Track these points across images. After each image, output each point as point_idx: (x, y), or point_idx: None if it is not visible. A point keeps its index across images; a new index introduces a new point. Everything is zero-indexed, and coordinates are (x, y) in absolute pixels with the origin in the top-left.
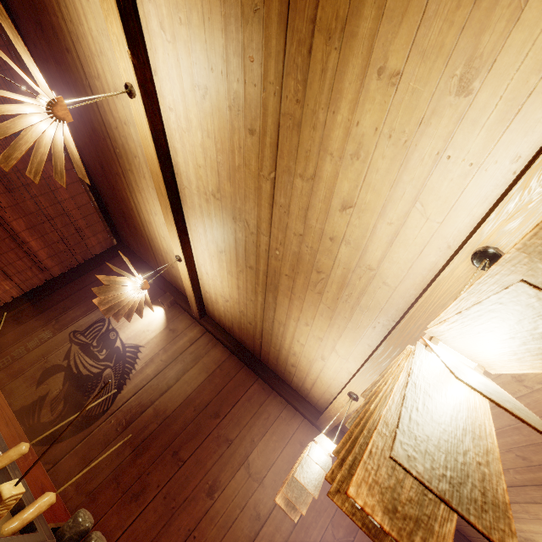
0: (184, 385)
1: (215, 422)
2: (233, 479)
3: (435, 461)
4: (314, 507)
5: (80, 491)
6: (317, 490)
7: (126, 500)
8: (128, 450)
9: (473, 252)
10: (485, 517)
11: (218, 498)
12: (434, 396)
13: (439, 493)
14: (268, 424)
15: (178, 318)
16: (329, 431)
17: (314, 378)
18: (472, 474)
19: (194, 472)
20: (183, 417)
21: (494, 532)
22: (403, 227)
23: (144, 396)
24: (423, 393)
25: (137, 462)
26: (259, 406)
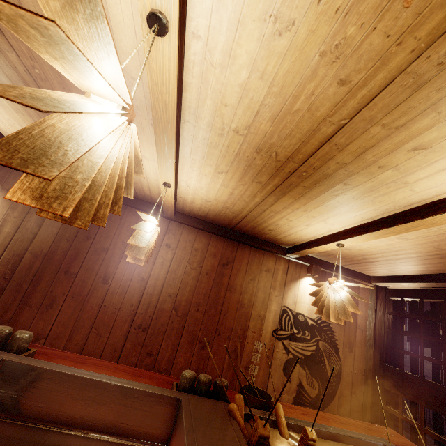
0: (48, 228)
1: (89, 242)
2: (118, 268)
3: (20, 152)
4: (176, 260)
5: (0, 323)
6: (145, 244)
7: (43, 311)
8: (24, 286)
9: (147, 19)
10: (41, 168)
11: (112, 282)
12: (60, 126)
13: (6, 164)
14: (131, 229)
15: (9, 177)
16: (173, 217)
17: (147, 185)
18: (52, 155)
19: (87, 276)
20: (60, 249)
21: (41, 172)
22: (108, 7)
23: (15, 249)
24: (49, 125)
25: (38, 289)
26: (120, 220)
